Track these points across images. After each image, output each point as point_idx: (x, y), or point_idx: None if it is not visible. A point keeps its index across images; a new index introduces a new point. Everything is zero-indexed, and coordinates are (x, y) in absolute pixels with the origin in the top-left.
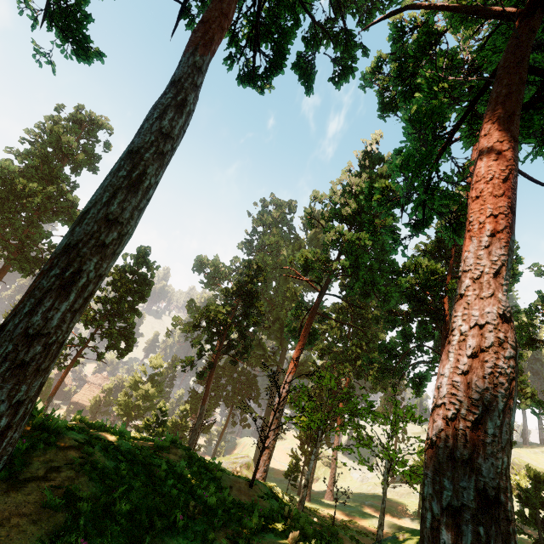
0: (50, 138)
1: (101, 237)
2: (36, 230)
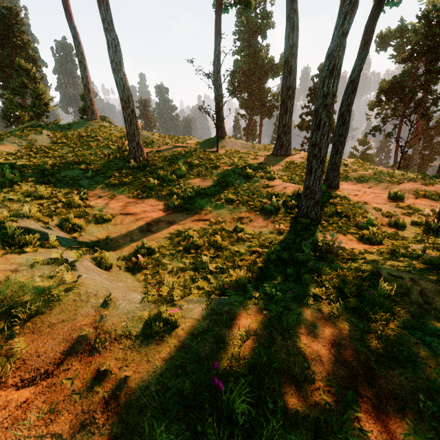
0: (244, 28)
1: (288, 94)
2: (263, 91)
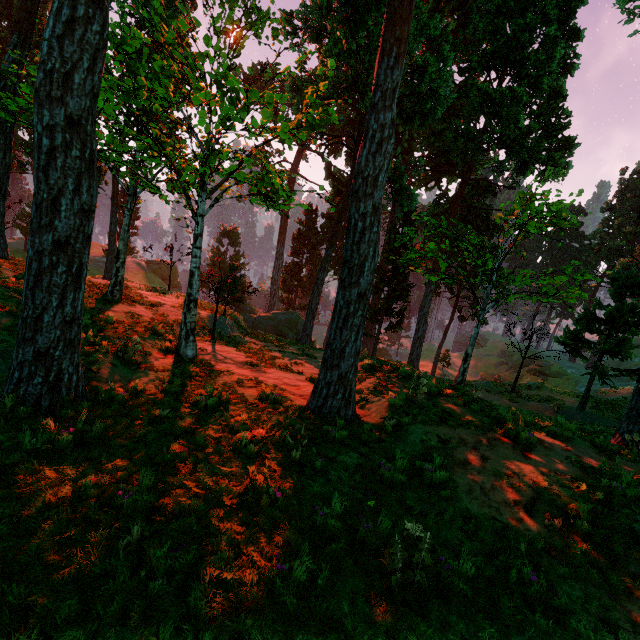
0: None
1: None
2: None
